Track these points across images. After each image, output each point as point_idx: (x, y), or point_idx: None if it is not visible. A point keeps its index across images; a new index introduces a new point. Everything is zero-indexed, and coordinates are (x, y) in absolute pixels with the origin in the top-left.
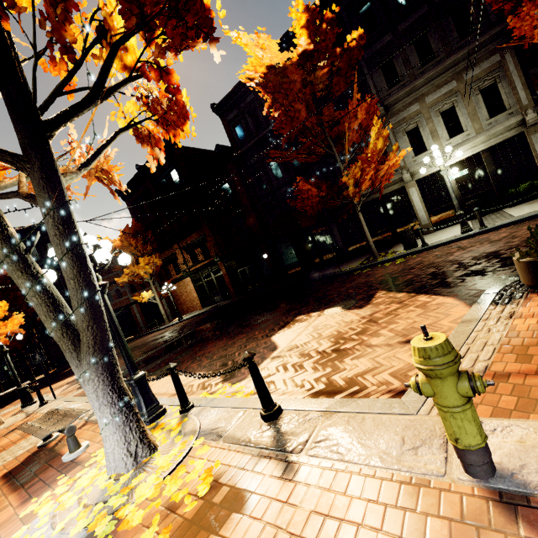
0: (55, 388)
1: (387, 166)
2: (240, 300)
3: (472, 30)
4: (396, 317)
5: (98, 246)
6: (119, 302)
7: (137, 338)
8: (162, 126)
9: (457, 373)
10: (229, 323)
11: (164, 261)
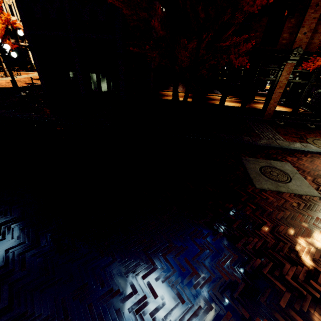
0: None
1: None
2: None
3: None
4: None
5: None
6: None
7: None
8: None
9: None
10: None
11: None
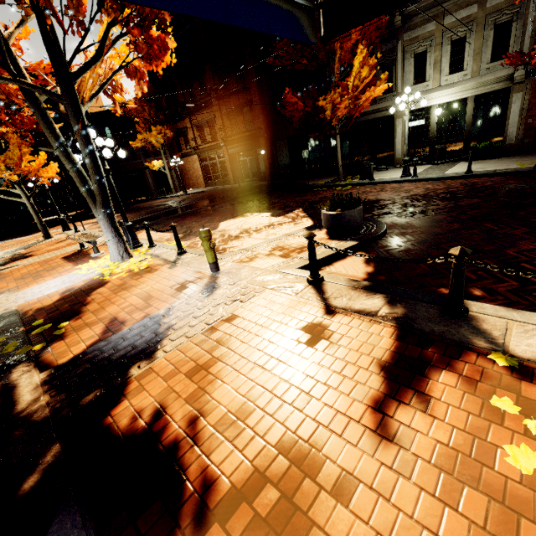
0: (84, 224)
1: (367, 97)
2: (234, 188)
3: None
4: (279, 226)
5: (105, 147)
6: (134, 164)
7: (148, 200)
8: (146, 61)
9: (208, 241)
10: (211, 206)
11: (176, 132)
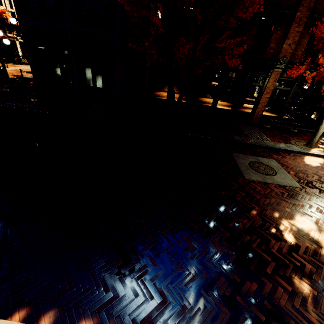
0: None
1: None
2: None
3: None
4: None
5: None
6: None
7: None
8: None
9: None
10: None
11: None
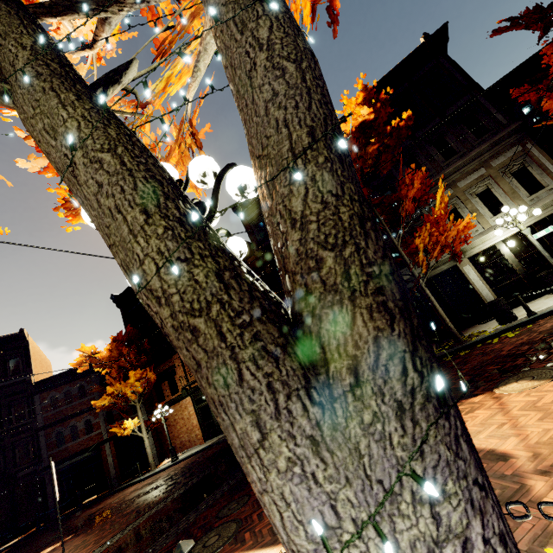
0: None
1: (454, 232)
2: None
3: (486, 131)
4: None
5: (234, 165)
6: (87, 439)
7: (104, 497)
8: None
9: None
10: None
11: (157, 377)
